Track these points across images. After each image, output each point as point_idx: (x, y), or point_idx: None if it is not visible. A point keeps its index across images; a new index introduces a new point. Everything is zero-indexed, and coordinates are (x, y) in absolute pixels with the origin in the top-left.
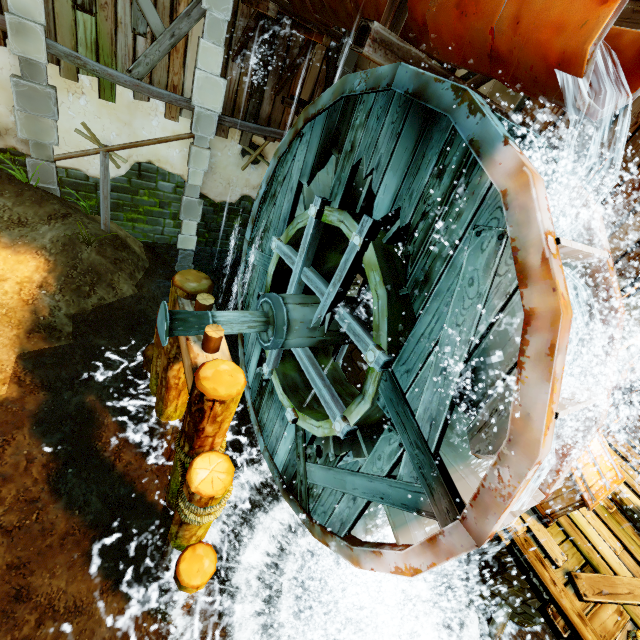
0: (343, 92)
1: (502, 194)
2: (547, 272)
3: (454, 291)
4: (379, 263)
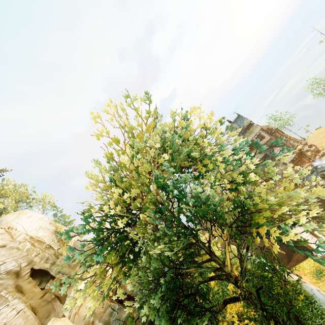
0: (307, 177)
1: (319, 165)
2: (324, 163)
3: (324, 167)
4: (322, 172)
